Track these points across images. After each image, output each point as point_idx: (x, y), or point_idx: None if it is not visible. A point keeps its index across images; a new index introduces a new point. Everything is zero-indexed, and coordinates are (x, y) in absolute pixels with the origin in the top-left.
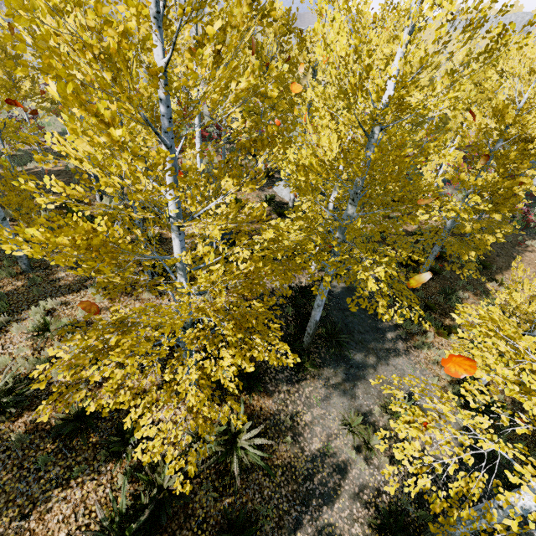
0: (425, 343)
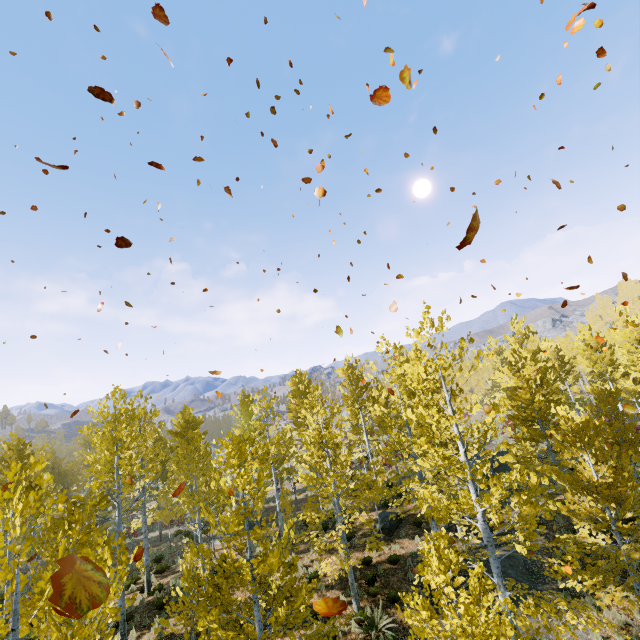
0: (594, 604)
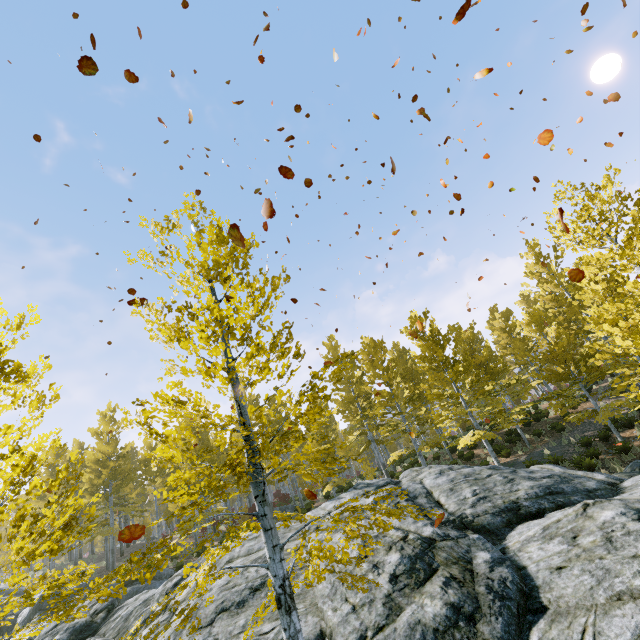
0: None
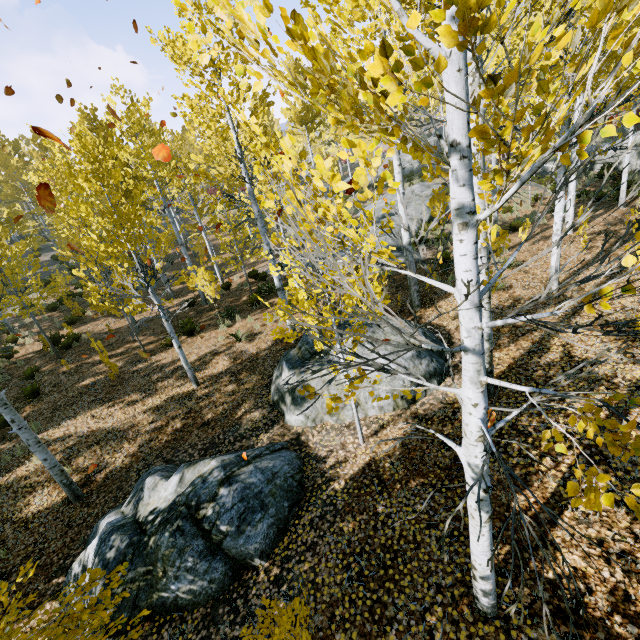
0: None
